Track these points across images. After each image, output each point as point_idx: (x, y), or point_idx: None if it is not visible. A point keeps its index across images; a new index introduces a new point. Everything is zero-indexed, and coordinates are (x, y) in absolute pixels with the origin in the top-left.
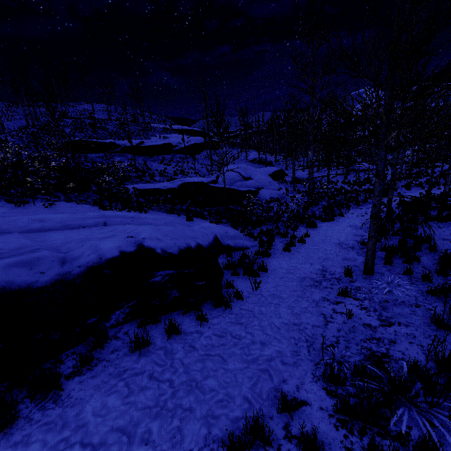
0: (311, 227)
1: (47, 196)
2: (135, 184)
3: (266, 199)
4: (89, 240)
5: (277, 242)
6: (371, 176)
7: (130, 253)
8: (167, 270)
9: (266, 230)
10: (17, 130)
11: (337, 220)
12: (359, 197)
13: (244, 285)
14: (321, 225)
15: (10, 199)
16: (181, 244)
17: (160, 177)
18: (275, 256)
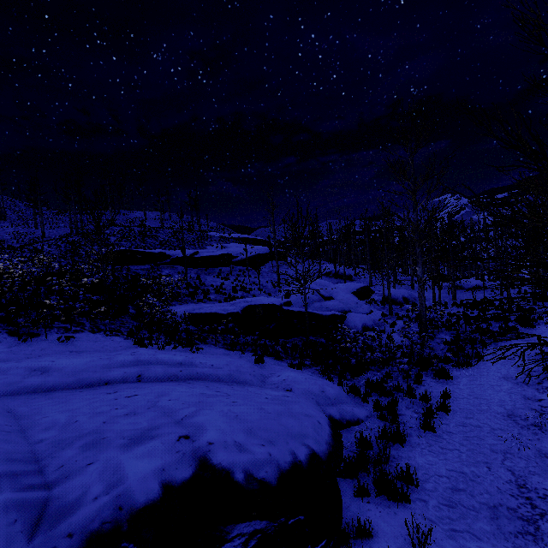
0: (442, 377)
1: (67, 325)
2: (185, 305)
3: (357, 326)
4: (104, 444)
5: (402, 408)
6: (488, 296)
7: (181, 484)
8: (253, 521)
9: (376, 381)
10: (57, 238)
11: (477, 366)
12: (491, 328)
13: (388, 527)
14: (457, 375)
15: (15, 330)
16: (281, 457)
17: (216, 294)
18: (412, 441)
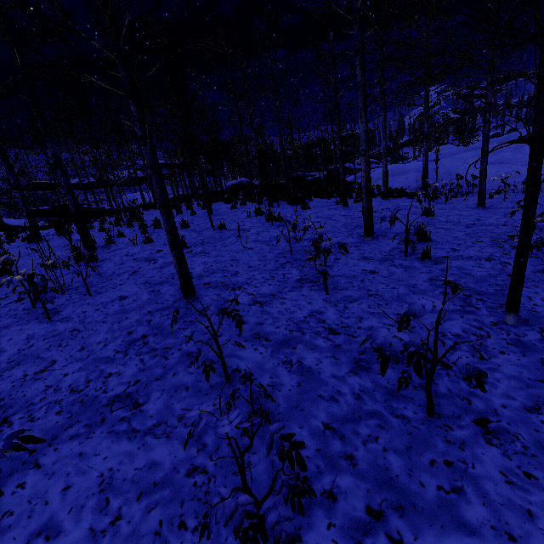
0: None
1: None
2: None
3: None
4: None
5: None
6: None
7: None
8: None
9: None
10: None
11: None
12: None
13: None
14: None
15: None
16: None
17: None
18: None
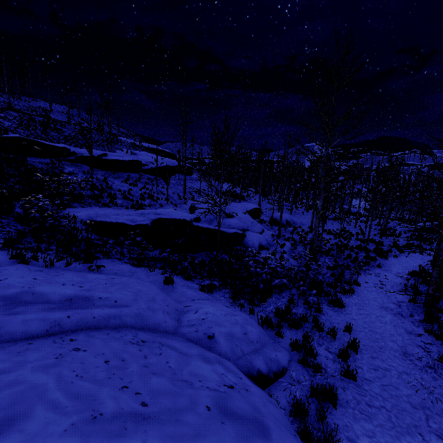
0: (336, 306)
1: None
2: (88, 208)
3: (255, 245)
4: None
5: (314, 345)
6: (346, 227)
7: None
8: None
9: (285, 310)
10: None
11: (358, 293)
12: (358, 256)
13: None
14: (346, 303)
15: None
16: None
17: (123, 199)
18: (340, 396)
